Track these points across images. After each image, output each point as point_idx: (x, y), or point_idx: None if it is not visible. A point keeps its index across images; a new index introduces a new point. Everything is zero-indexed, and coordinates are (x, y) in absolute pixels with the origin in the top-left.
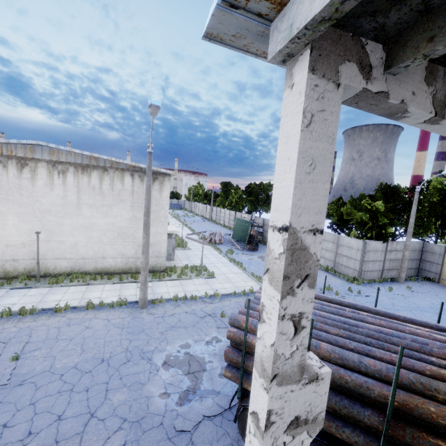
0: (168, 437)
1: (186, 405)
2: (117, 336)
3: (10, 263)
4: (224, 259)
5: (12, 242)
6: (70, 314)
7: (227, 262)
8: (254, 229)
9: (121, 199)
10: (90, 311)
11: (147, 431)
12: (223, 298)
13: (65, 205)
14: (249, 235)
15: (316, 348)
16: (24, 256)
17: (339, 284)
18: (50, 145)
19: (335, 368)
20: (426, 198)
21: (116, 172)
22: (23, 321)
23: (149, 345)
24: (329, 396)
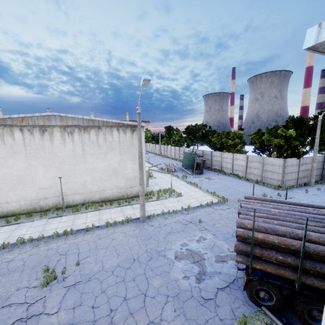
0: (201, 304)
1: (203, 283)
2: (135, 242)
3: (42, 200)
4: (182, 182)
5: (43, 186)
6: (97, 231)
7: (185, 184)
8: (199, 159)
9: (112, 148)
10: (109, 228)
11: (185, 301)
12: (194, 210)
13: (75, 156)
14: (196, 163)
15: (307, 236)
16: (52, 195)
17: (269, 192)
18: (61, 114)
19: (324, 247)
20: (324, 123)
21: (107, 129)
22: (68, 239)
23: (160, 246)
24: (321, 266)
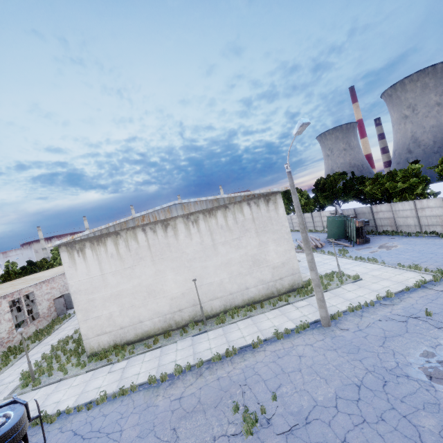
0: None
1: None
2: (339, 358)
3: (177, 314)
4: (346, 260)
5: (175, 295)
6: (267, 347)
7: (352, 261)
8: (358, 221)
9: (246, 229)
10: (281, 340)
11: None
12: (399, 297)
13: (204, 249)
14: (355, 229)
15: None
16: (186, 305)
17: None
18: (183, 201)
19: None
20: None
21: (235, 206)
22: (236, 362)
23: (385, 361)
24: None
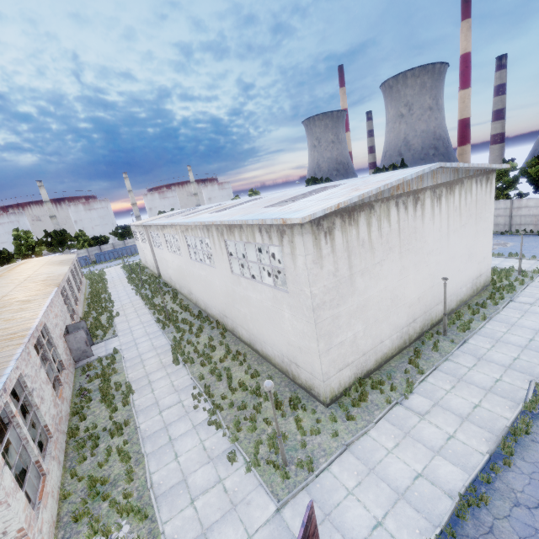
0: None
1: None
2: None
3: (411, 325)
4: None
5: (412, 301)
6: None
7: None
8: None
9: (470, 214)
10: None
11: None
12: None
13: (440, 238)
14: None
15: None
16: (419, 313)
17: None
18: (446, 164)
19: None
20: None
21: (468, 182)
22: None
23: None
24: None
